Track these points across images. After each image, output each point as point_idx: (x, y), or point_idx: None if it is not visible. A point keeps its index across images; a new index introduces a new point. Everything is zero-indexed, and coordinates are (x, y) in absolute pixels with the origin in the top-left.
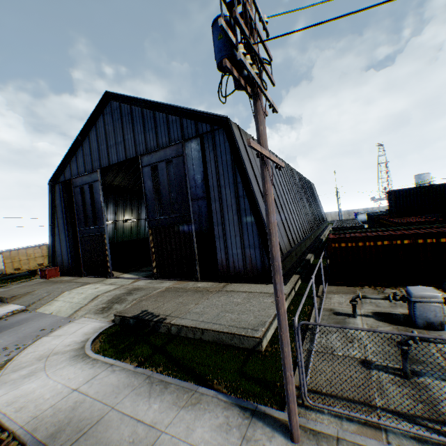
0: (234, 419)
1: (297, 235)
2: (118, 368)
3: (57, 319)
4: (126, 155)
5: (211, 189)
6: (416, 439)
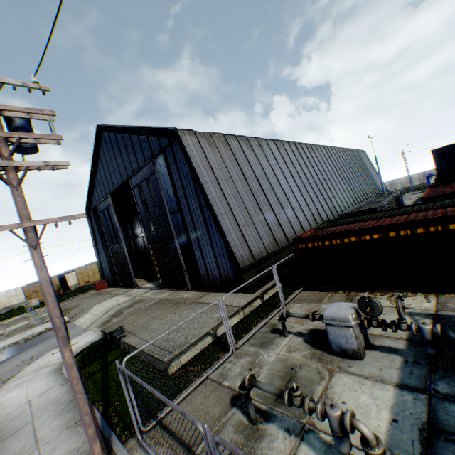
0: (85, 446)
1: (300, 228)
2: (66, 384)
3: (78, 331)
4: (122, 179)
5: (181, 202)
6: None
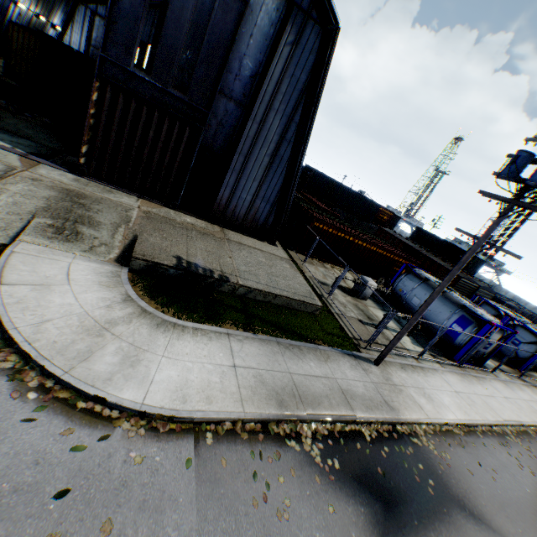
0: (352, 362)
1: None
2: (242, 338)
3: None
4: None
5: (257, 101)
6: (397, 355)
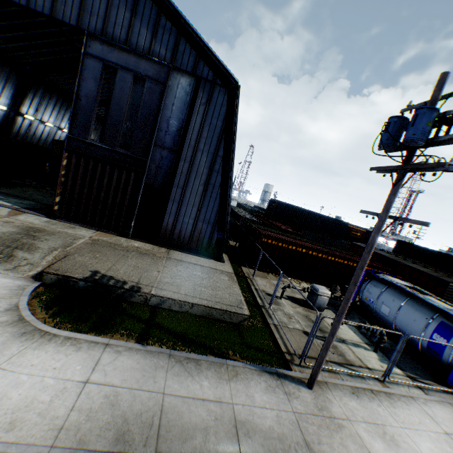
0: (272, 382)
1: None
2: (123, 349)
3: None
4: (54, 10)
5: (185, 146)
6: (349, 375)
